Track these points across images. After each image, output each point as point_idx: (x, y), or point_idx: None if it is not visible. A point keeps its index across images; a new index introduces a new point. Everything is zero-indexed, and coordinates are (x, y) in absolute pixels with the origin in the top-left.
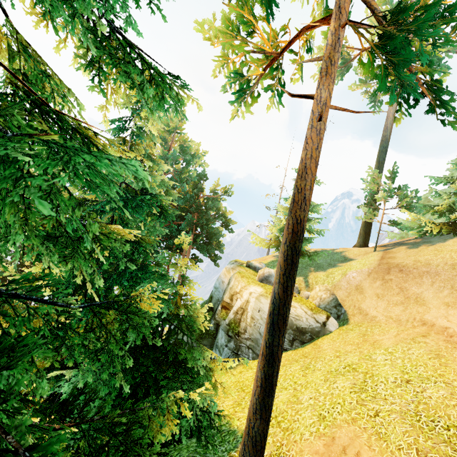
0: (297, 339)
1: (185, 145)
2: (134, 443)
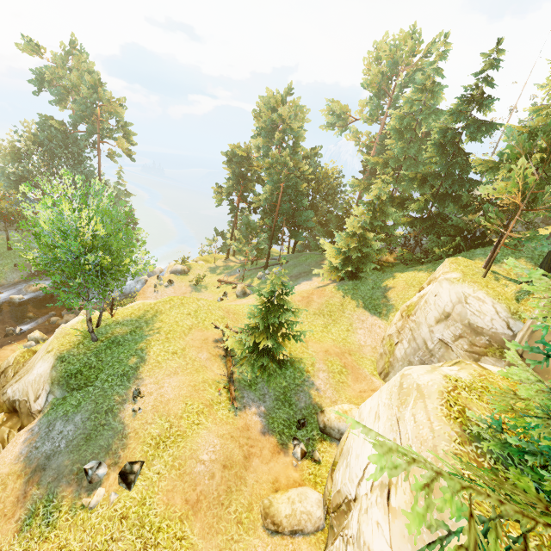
0: (543, 223)
1: (424, 69)
2: (474, 244)
